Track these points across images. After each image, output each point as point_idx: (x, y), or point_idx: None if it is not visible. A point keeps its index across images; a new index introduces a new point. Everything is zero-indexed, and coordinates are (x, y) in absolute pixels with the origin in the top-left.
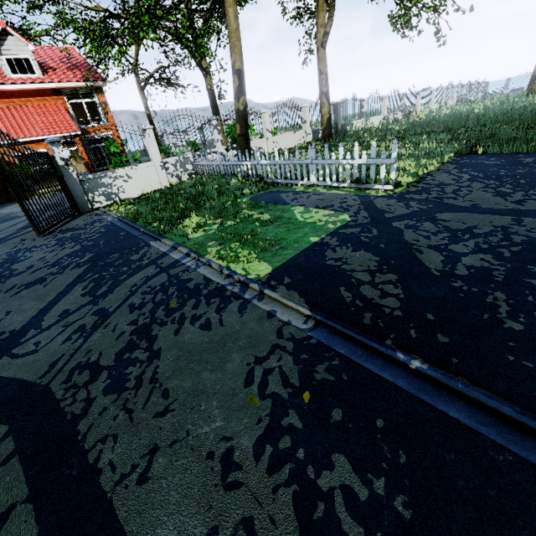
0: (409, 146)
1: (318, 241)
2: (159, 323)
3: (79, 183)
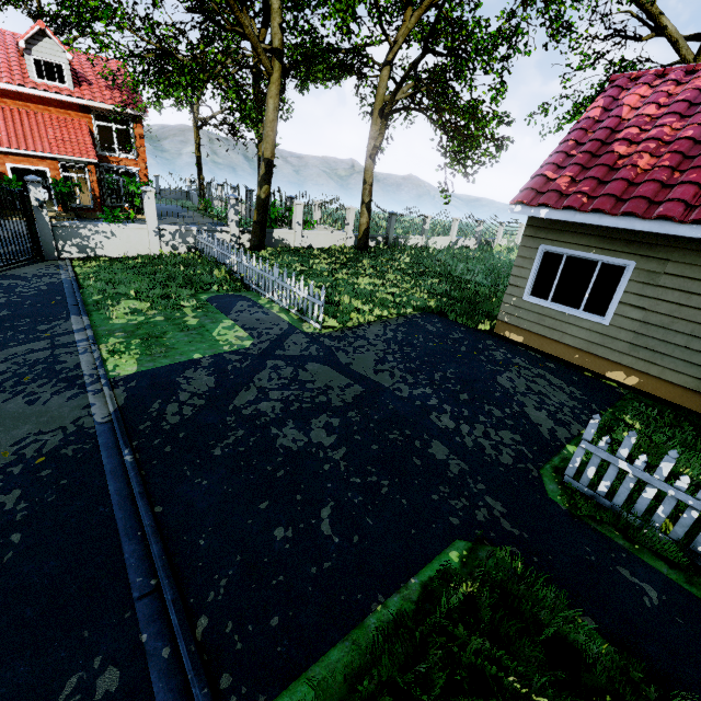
0: (404, 287)
1: (196, 359)
2: (0, 391)
3: (50, 228)
